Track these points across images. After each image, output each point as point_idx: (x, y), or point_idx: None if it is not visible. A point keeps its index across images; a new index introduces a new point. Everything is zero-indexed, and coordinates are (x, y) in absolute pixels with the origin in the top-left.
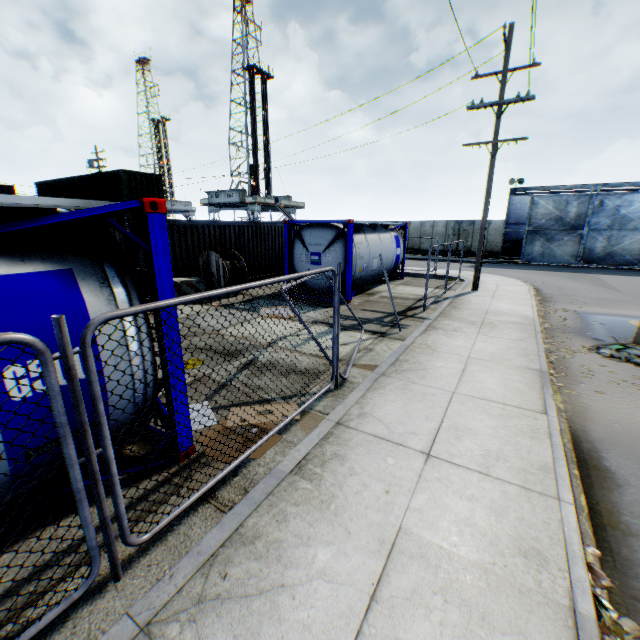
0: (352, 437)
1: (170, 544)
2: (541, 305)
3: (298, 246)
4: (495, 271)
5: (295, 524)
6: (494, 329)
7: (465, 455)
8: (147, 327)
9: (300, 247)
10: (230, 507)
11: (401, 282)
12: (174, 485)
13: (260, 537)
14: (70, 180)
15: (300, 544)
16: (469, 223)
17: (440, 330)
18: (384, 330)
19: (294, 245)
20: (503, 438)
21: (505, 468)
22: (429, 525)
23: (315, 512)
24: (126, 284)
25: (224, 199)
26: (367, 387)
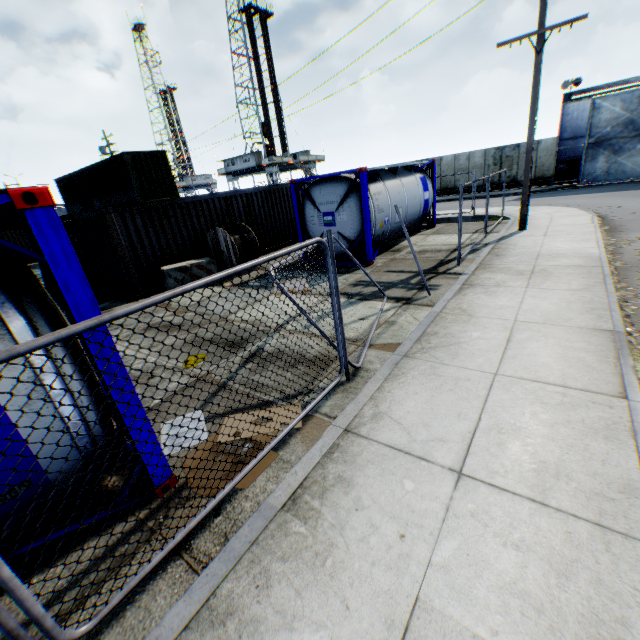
0: (362, 450)
1: (127, 624)
2: (609, 237)
3: (308, 208)
4: (547, 201)
5: (279, 592)
6: (548, 278)
7: (510, 472)
8: (70, 358)
9: (311, 208)
10: (204, 564)
11: (433, 231)
12: (147, 531)
13: (233, 614)
14: (83, 172)
15: (281, 626)
16: (512, 147)
17: (478, 287)
18: (410, 295)
19: (304, 207)
20: (564, 441)
21: (569, 491)
22: (458, 594)
23: (306, 572)
24: (25, 309)
25: (240, 166)
26: (385, 375)
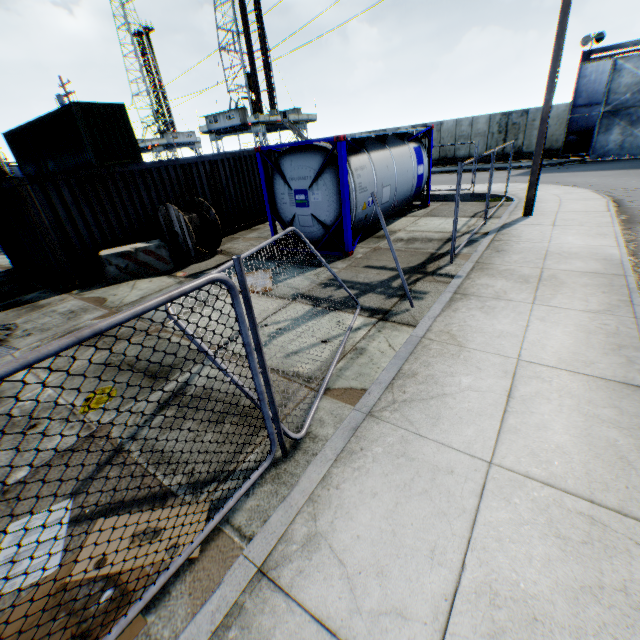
0: (274, 626)
1: None
2: (628, 231)
3: (278, 183)
4: (554, 178)
5: None
6: (559, 290)
7: None
8: None
9: (280, 184)
10: None
11: (426, 211)
12: None
13: None
14: (31, 126)
15: None
16: (520, 113)
17: (473, 299)
18: (389, 306)
19: (273, 182)
20: None
21: None
22: None
23: None
24: None
25: (224, 123)
26: (337, 451)
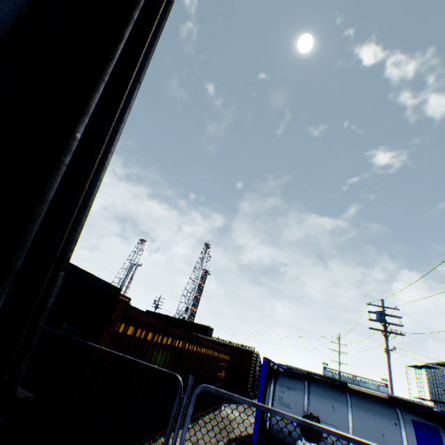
0: None
1: None
2: None
3: None
4: None
5: None
6: None
7: None
8: None
9: None
10: None
11: None
12: None
13: None
14: (173, 317)
15: None
16: None
17: None
18: None
19: None
20: None
21: None
22: None
23: None
24: None
25: None
26: None
